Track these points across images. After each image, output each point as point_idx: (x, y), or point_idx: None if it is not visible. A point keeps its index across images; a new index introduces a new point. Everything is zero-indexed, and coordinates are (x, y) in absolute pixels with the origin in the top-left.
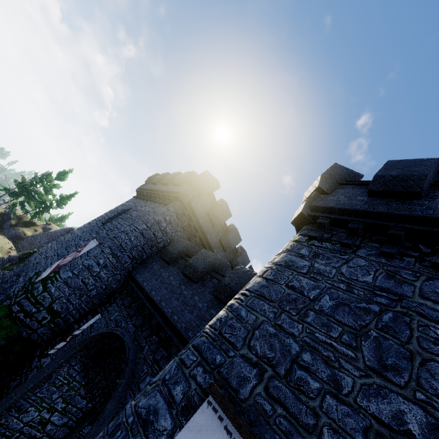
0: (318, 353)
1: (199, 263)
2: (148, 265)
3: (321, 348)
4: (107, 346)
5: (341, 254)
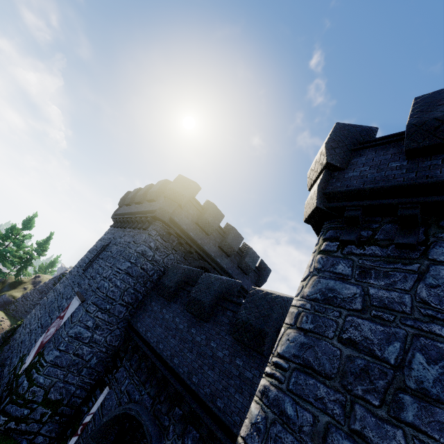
0: None
1: (203, 294)
2: (147, 308)
3: None
4: (128, 424)
5: (404, 264)
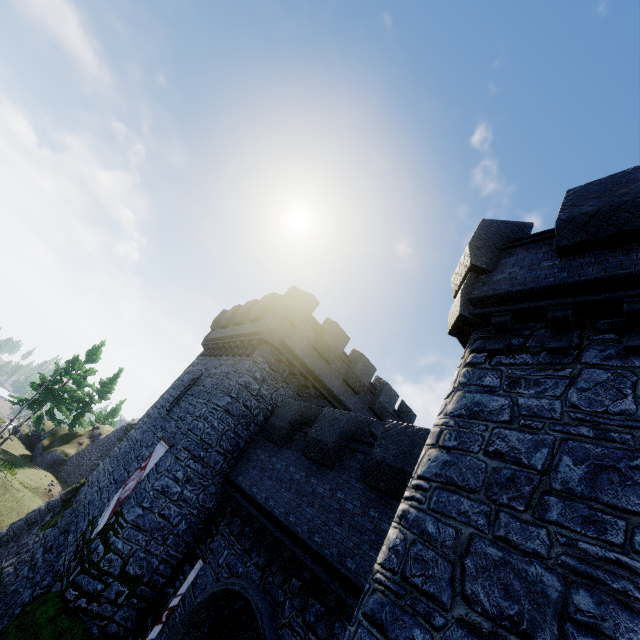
0: (602, 588)
1: (325, 434)
2: (251, 457)
3: (603, 575)
4: (226, 611)
5: (556, 370)
